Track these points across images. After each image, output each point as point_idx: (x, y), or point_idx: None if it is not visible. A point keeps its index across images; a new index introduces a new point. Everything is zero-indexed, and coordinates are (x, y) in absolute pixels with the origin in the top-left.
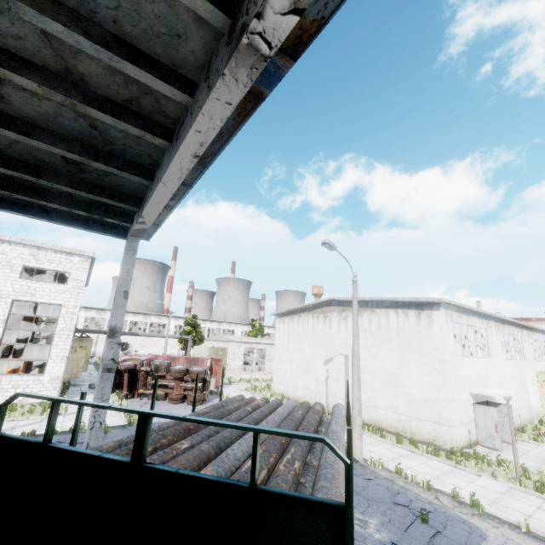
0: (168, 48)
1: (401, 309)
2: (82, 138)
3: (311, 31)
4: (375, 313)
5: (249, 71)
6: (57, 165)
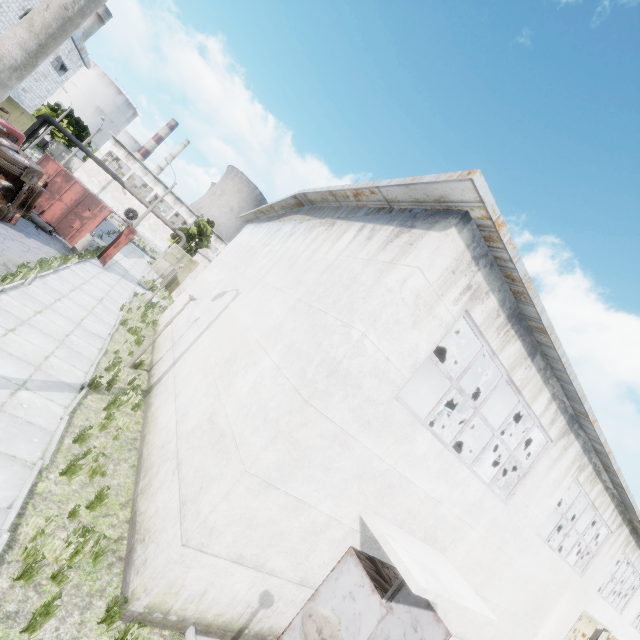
0: None
1: (374, 223)
2: None
3: None
4: (331, 229)
5: None
6: None
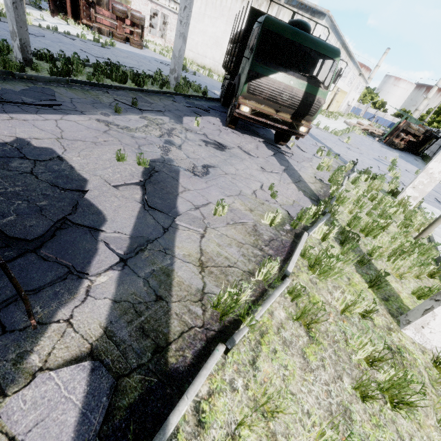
0: None
1: (302, 11)
2: None
3: None
4: (283, 9)
5: None
6: None
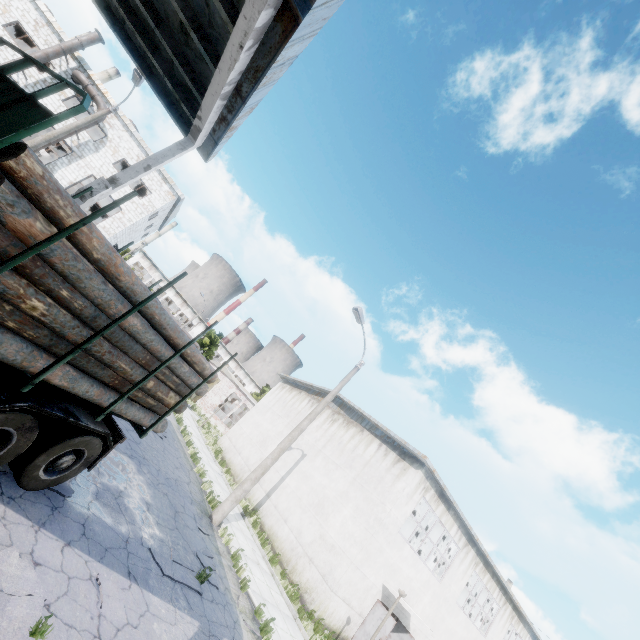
0: None
1: (386, 446)
2: (198, 10)
3: None
4: (362, 434)
5: None
6: (175, 28)
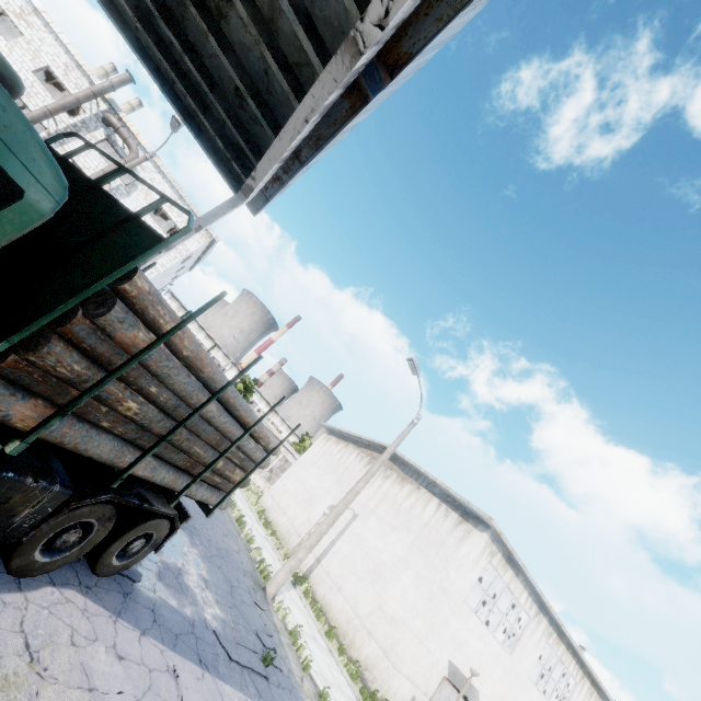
0: (334, 38)
1: (446, 505)
2: (255, 78)
3: (404, 61)
4: (419, 492)
5: (351, 59)
6: (229, 92)
